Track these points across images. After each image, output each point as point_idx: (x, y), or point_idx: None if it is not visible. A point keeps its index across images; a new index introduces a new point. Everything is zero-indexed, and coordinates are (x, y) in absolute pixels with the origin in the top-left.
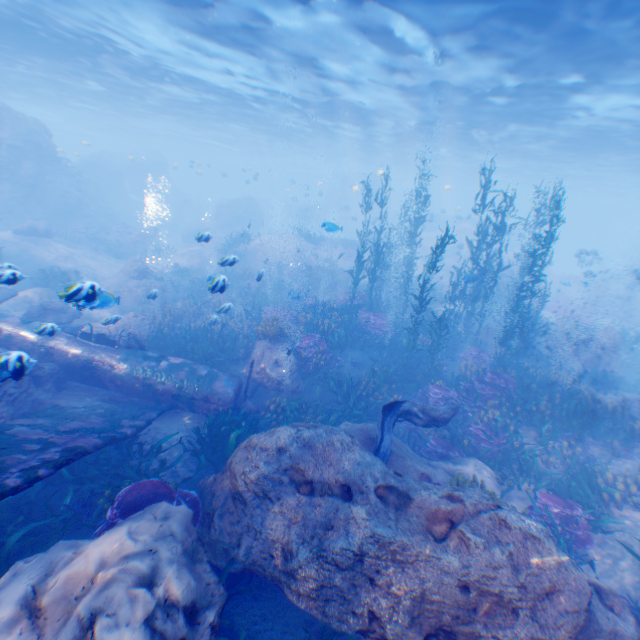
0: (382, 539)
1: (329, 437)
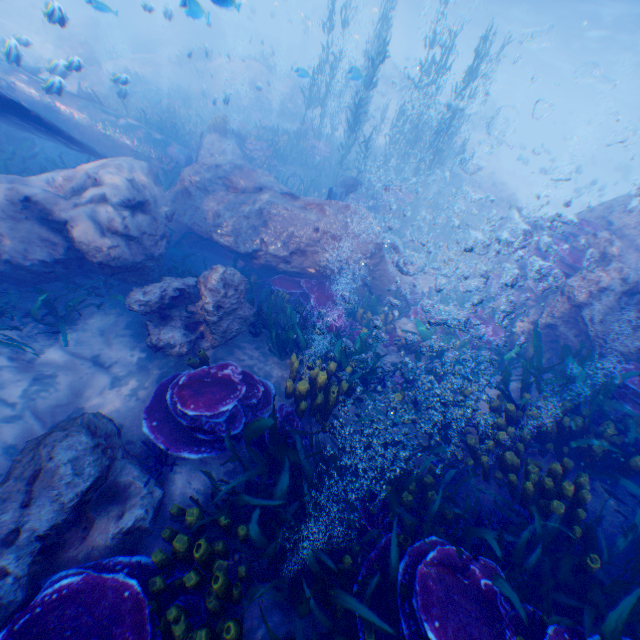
0: (275, 206)
1: (254, 169)
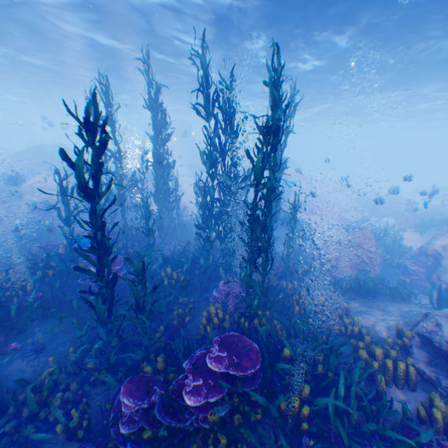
0: None
1: None
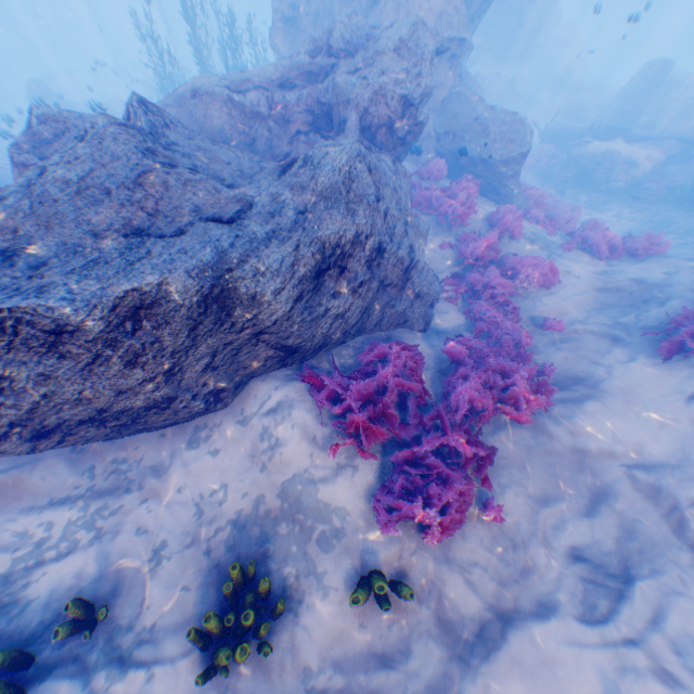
0: None
1: None
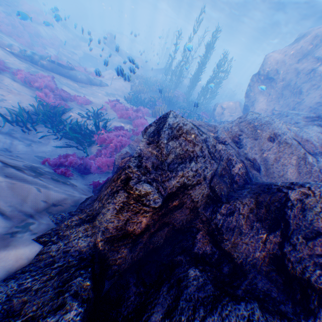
0: None
1: None
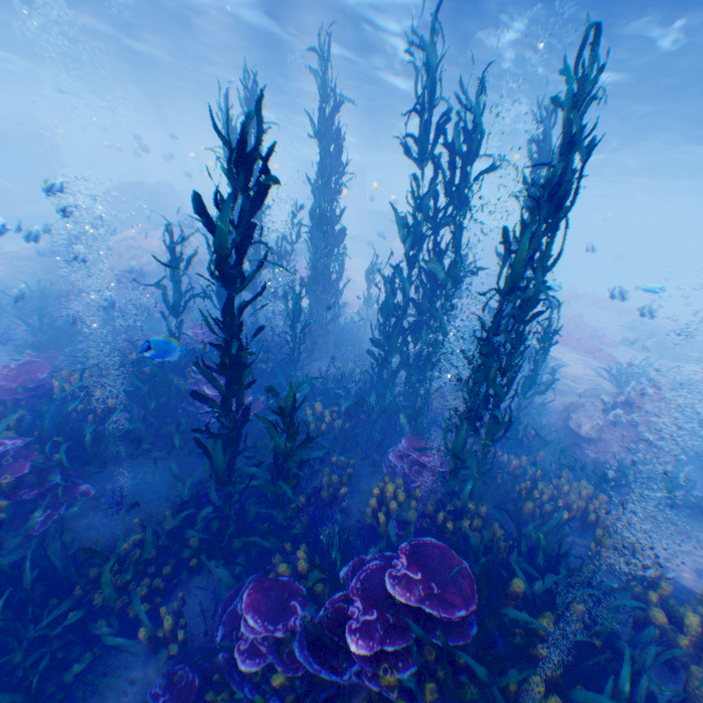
0: None
1: None
